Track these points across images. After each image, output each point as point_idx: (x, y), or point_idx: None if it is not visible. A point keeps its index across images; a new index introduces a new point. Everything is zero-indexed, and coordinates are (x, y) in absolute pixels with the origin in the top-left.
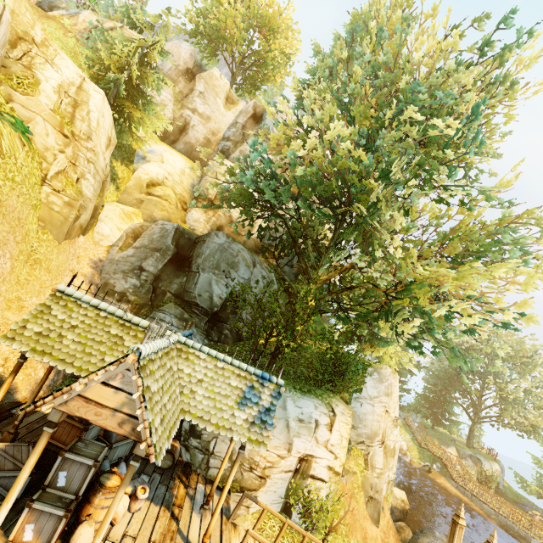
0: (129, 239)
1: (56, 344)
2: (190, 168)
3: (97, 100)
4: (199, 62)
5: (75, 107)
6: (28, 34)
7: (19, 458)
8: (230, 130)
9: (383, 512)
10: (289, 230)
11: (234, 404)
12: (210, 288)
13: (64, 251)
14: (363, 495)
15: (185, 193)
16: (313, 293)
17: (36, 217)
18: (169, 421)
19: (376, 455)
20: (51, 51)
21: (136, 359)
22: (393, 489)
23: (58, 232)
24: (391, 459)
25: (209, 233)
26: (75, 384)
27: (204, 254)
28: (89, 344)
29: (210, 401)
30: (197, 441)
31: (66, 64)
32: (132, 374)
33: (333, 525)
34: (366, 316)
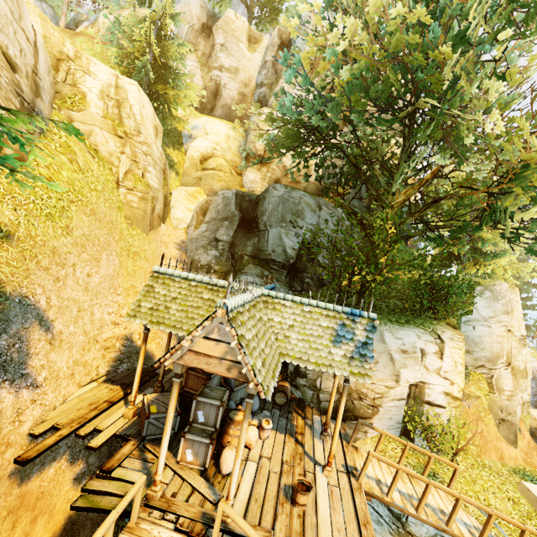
0: (199, 217)
1: (165, 315)
2: (231, 127)
3: (133, 93)
4: (211, 11)
5: (119, 107)
6: (62, 53)
7: (168, 404)
8: (261, 74)
9: (520, 433)
10: (349, 158)
11: (329, 342)
12: (281, 241)
13: (153, 240)
14: (492, 418)
15: (235, 157)
16: (391, 218)
17: (123, 217)
18: (270, 363)
19: (502, 377)
20: (84, 61)
21: (224, 312)
22: (529, 410)
23: (143, 226)
24: (523, 380)
25: (266, 189)
26: (183, 342)
27: (267, 210)
28: (189, 310)
29: (305, 343)
30: (303, 380)
31: (99, 69)
32: (226, 326)
33: (460, 447)
34: (464, 228)
